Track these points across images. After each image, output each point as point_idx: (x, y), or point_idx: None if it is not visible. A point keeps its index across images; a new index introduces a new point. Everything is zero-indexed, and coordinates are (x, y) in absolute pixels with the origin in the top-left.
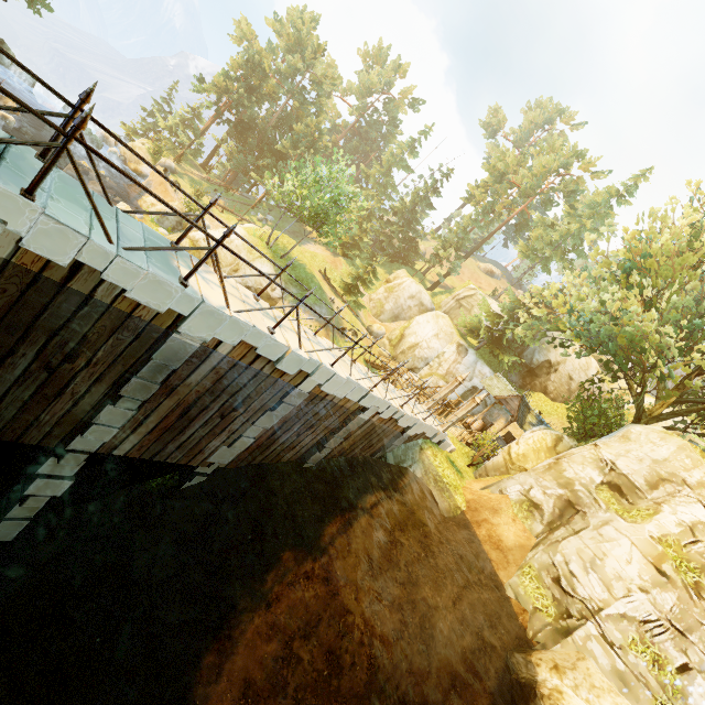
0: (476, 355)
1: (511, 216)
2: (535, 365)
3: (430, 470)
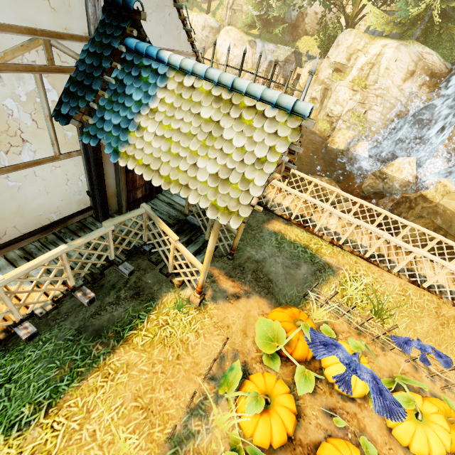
0: (261, 41)
1: None
2: (294, 20)
3: None
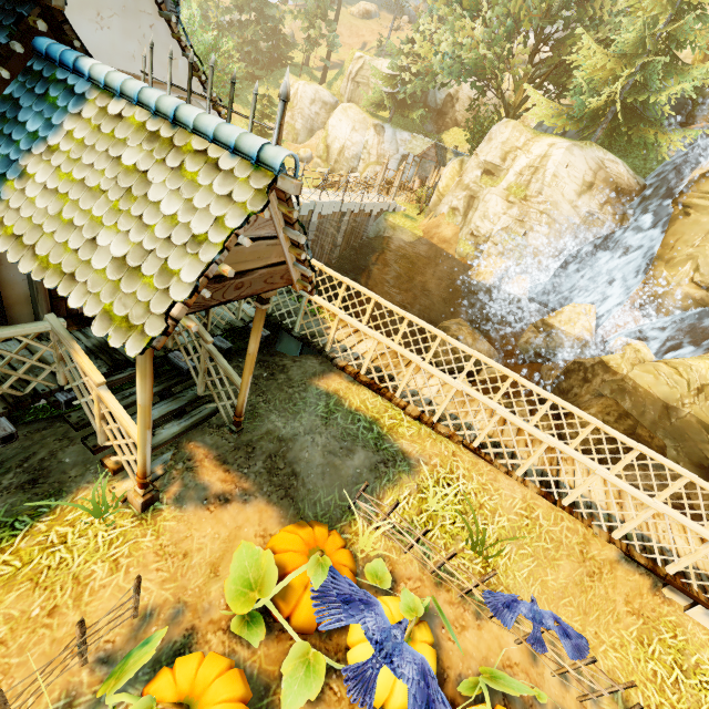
0: (392, 127)
1: None
2: (440, 105)
3: (396, 228)
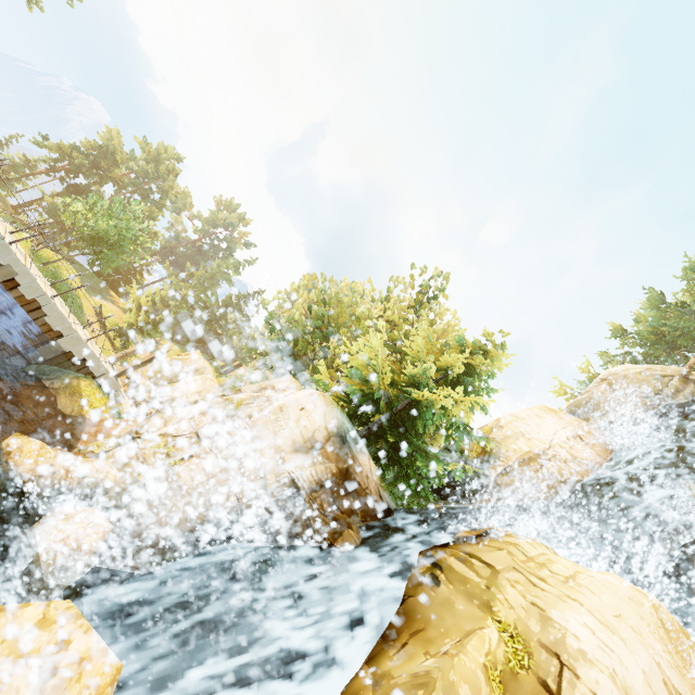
0: None
1: None
2: None
3: (72, 389)
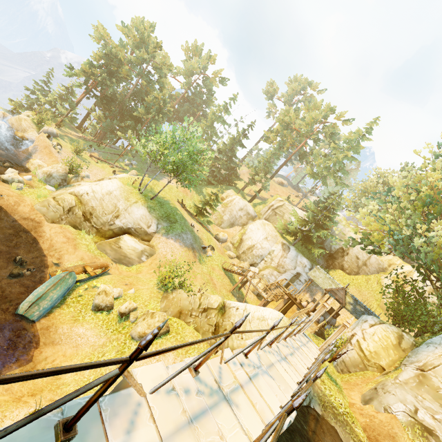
0: (296, 250)
1: (296, 150)
2: (334, 251)
3: (326, 404)
